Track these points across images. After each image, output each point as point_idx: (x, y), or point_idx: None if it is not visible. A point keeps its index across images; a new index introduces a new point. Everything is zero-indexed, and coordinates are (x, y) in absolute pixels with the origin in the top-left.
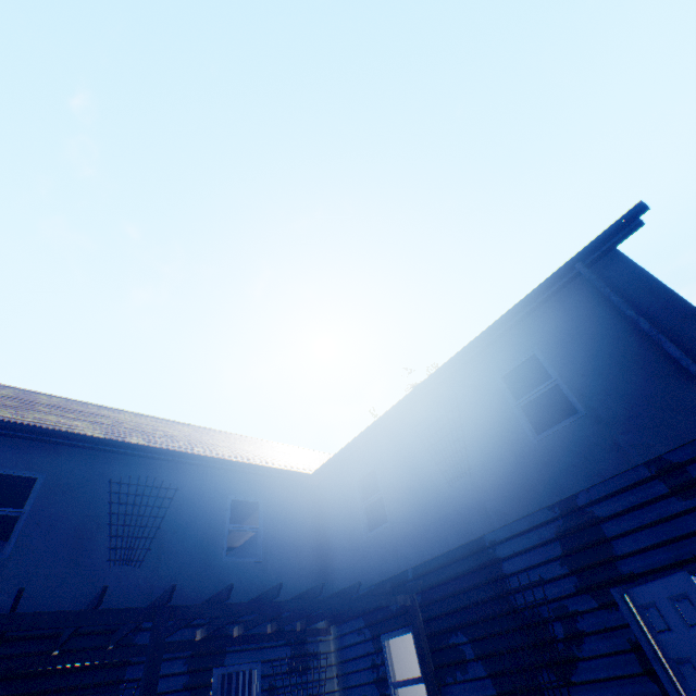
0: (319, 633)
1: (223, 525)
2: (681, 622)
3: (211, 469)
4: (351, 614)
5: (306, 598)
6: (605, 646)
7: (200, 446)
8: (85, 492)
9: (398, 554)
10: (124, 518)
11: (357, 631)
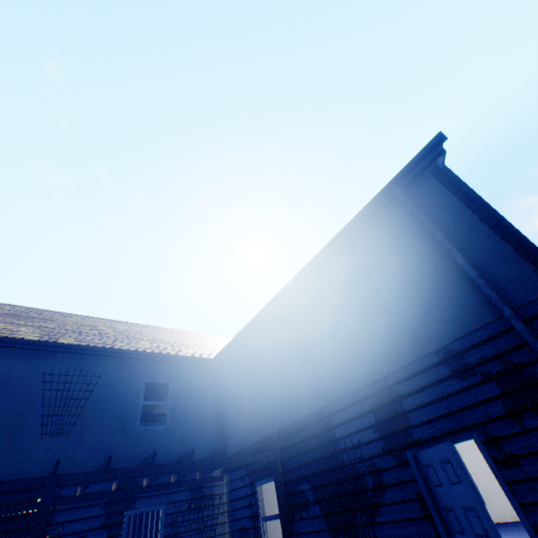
0: (214, 480)
1: (138, 402)
2: (447, 480)
3: (130, 359)
4: (236, 466)
5: (183, 460)
6: (399, 495)
7: (124, 341)
8: (22, 382)
9: (268, 420)
10: (55, 401)
11: (240, 478)
